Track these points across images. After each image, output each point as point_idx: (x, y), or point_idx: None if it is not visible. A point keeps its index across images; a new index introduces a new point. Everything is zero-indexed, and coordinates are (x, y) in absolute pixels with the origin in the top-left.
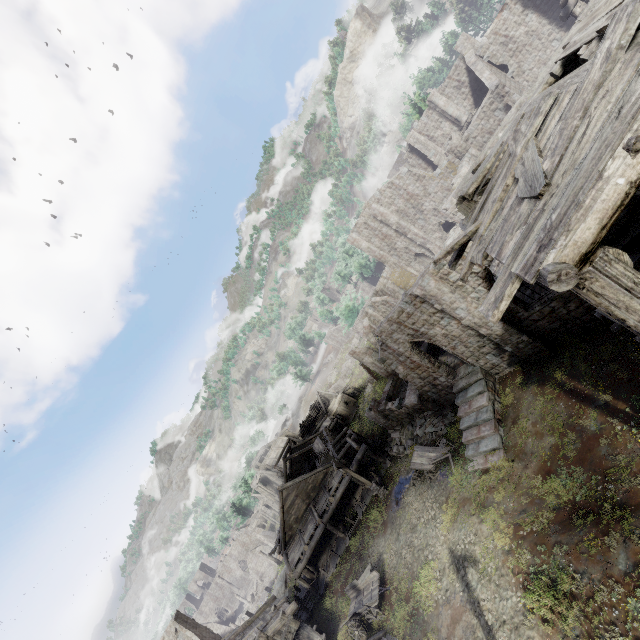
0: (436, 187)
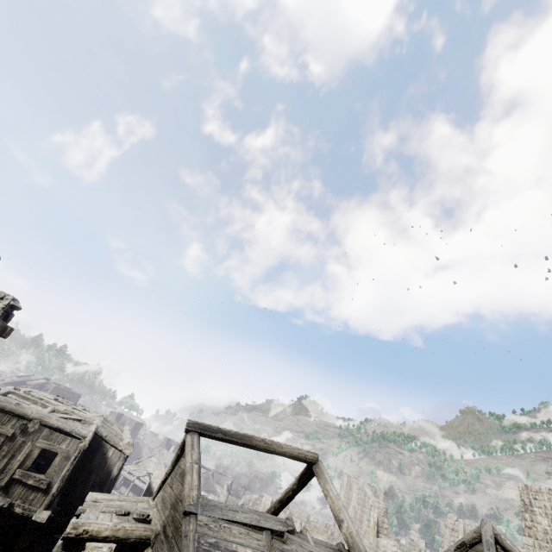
0: (366, 546)
